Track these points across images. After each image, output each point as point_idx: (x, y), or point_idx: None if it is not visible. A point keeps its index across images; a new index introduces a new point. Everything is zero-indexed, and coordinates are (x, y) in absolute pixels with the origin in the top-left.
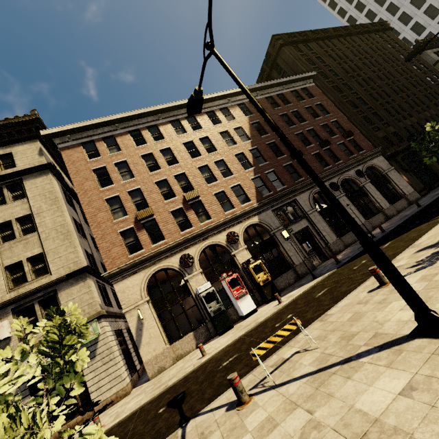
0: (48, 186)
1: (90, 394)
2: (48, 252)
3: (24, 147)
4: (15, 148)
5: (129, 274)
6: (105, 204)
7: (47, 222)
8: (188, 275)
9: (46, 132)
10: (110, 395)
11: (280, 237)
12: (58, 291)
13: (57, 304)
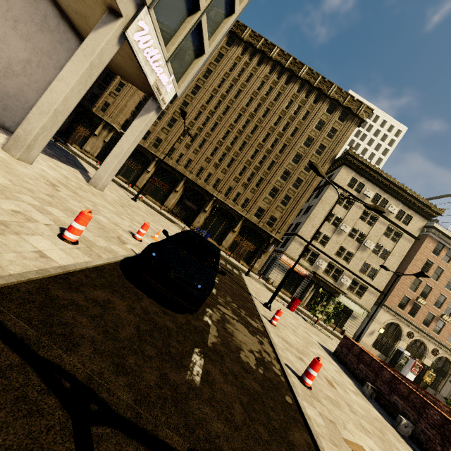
0: (406, 247)
1: (344, 326)
2: (379, 272)
3: (418, 219)
4: (416, 216)
5: (389, 312)
6: (414, 278)
7: (391, 261)
8: (403, 338)
9: (436, 226)
10: (346, 333)
11: (450, 378)
12: (368, 288)
13: (362, 291)
